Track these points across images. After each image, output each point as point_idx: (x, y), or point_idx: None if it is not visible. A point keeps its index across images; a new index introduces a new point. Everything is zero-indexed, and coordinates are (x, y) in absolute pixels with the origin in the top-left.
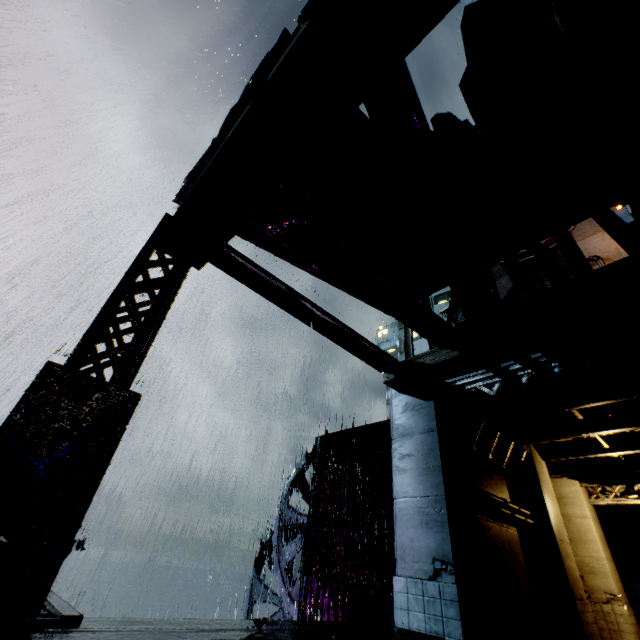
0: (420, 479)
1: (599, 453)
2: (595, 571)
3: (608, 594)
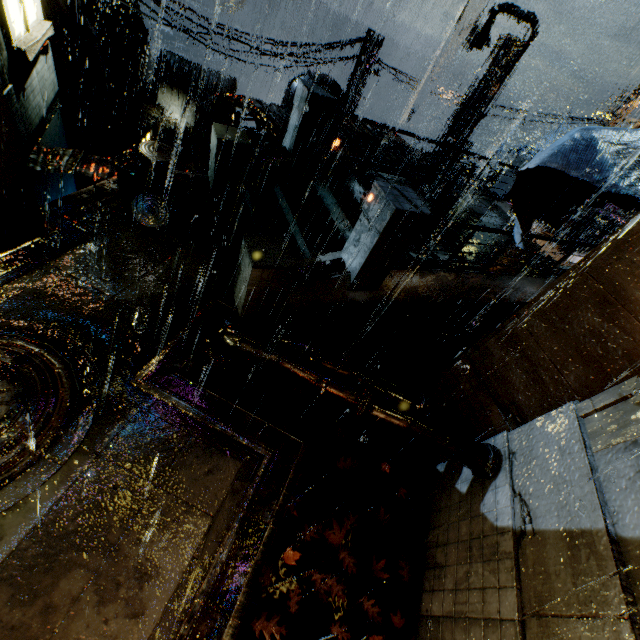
0: None
1: None
2: None
3: None
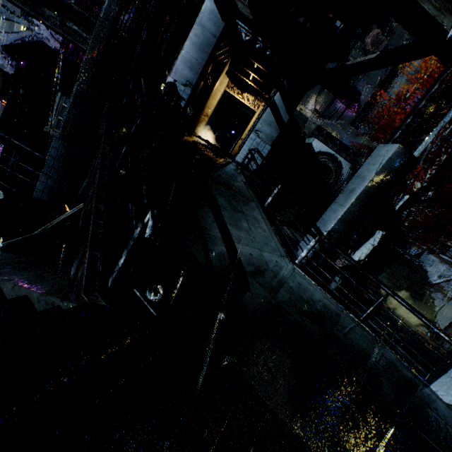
0: (198, 52)
1: (246, 79)
2: (208, 107)
3: (206, 115)
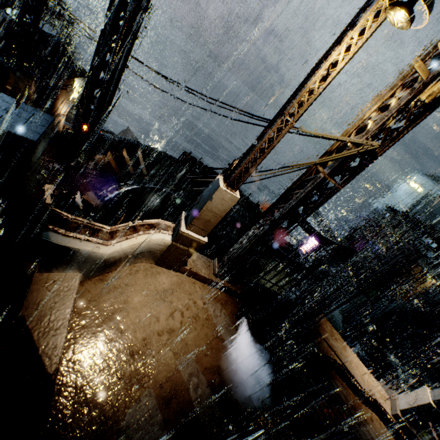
0: None
1: None
2: None
3: None
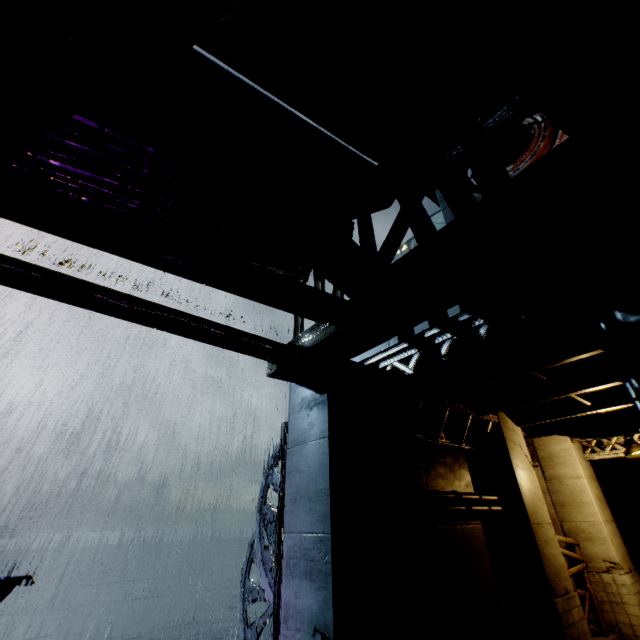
0: (308, 507)
1: (581, 412)
2: (592, 537)
3: (608, 562)
